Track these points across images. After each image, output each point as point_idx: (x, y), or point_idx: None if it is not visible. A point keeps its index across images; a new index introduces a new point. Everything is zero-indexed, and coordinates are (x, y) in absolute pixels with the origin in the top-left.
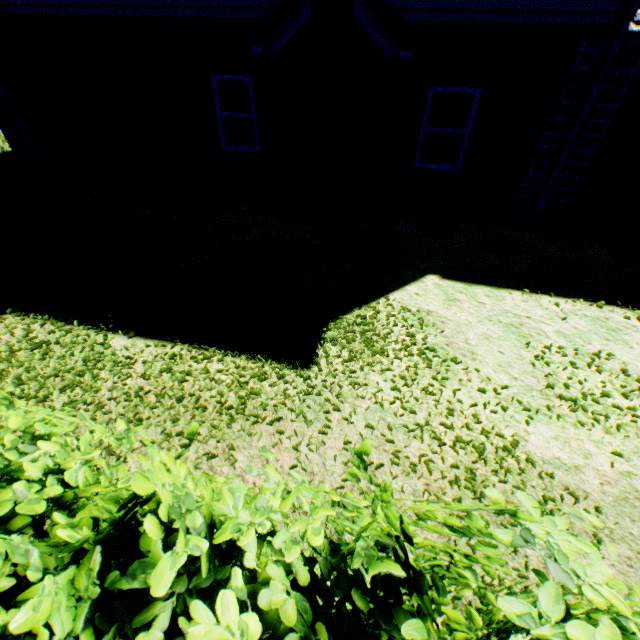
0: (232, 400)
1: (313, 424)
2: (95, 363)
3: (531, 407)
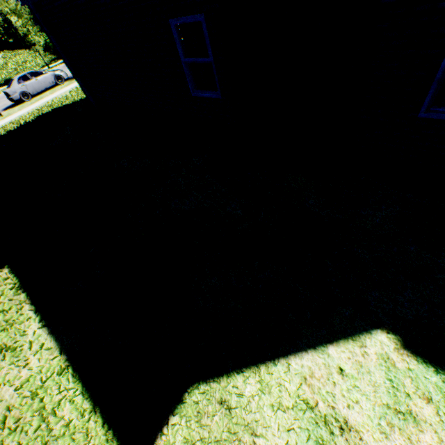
0: None
1: None
2: (4, 355)
3: None
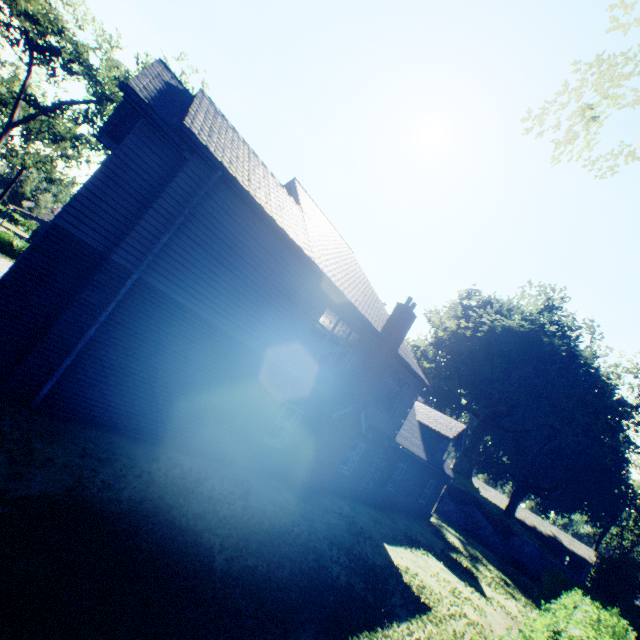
0: (449, 639)
1: (460, 636)
2: None
3: (457, 602)
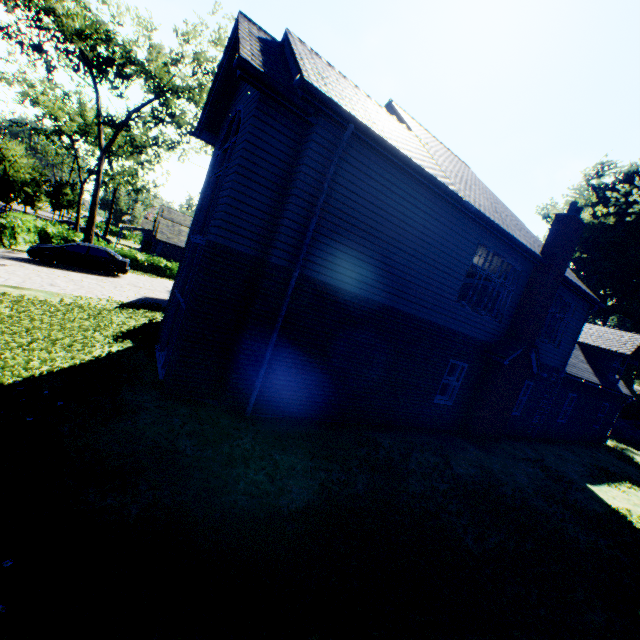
0: None
1: None
2: None
3: None
